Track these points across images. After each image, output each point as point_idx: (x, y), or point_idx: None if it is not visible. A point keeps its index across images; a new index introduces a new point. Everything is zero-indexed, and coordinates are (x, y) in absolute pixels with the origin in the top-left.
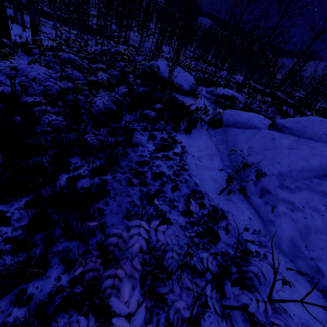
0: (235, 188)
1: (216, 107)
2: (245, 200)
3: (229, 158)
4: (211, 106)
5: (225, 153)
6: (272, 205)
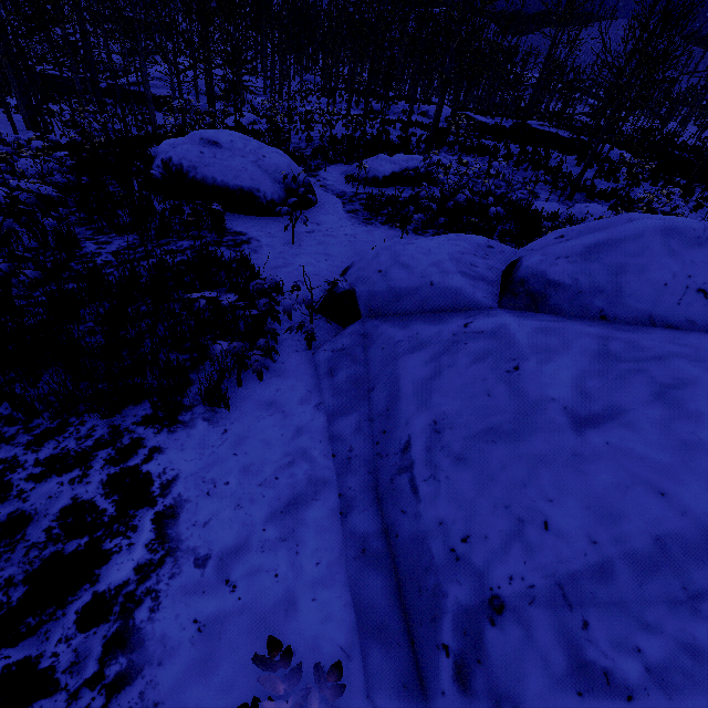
0: None
1: (371, 220)
2: None
3: (373, 483)
4: (354, 225)
5: (360, 456)
6: None
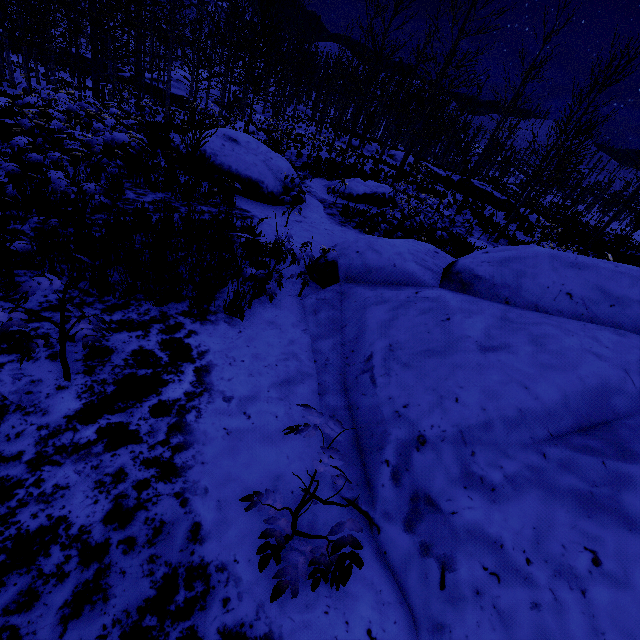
0: (299, 565)
1: (345, 223)
2: (367, 542)
3: (342, 380)
4: (332, 224)
5: (334, 364)
6: (440, 557)
